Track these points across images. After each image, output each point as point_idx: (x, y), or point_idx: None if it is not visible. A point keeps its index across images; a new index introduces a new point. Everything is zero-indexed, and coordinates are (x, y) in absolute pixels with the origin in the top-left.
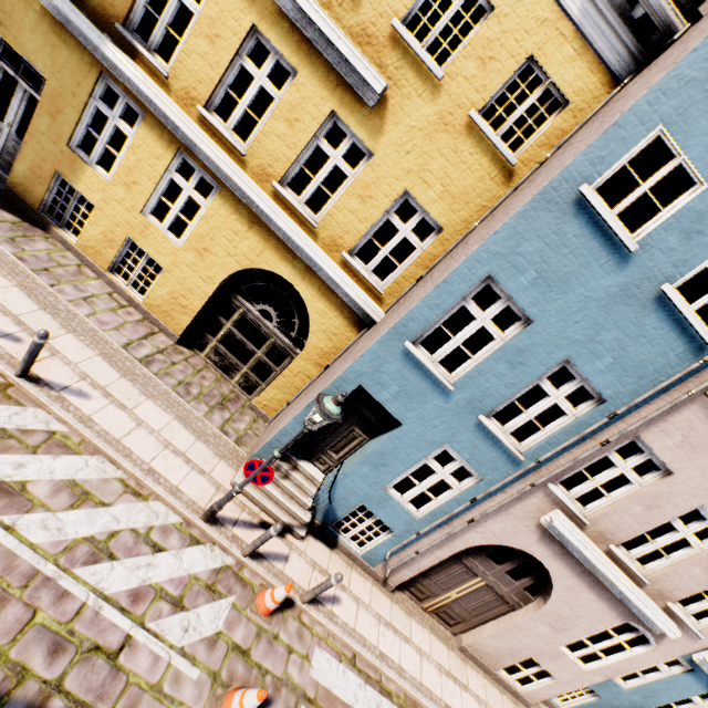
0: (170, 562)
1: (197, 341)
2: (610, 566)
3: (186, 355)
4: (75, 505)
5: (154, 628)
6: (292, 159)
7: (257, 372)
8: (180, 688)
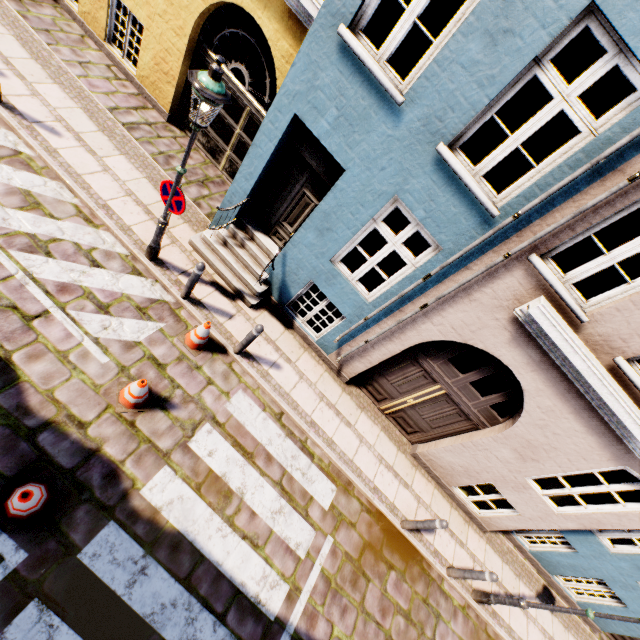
0: (106, 278)
1: (186, 120)
2: (607, 383)
3: (176, 135)
4: (25, 208)
5: (74, 316)
6: None
7: (238, 153)
8: (86, 363)
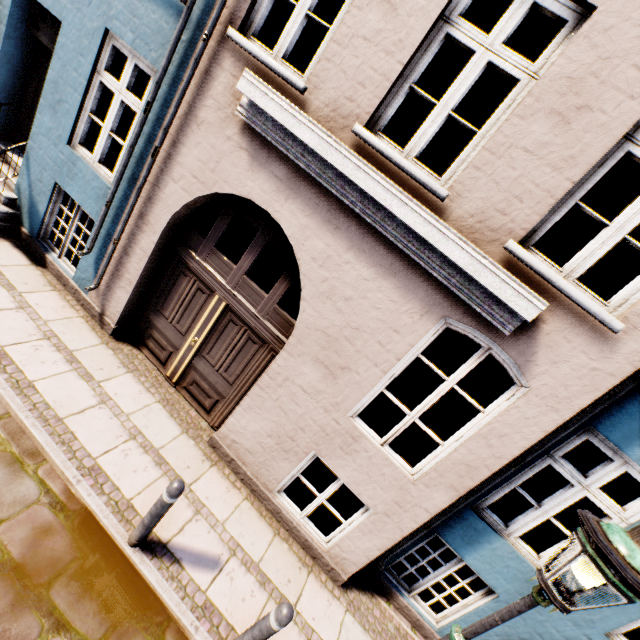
0: None
1: None
2: (347, 152)
3: None
4: None
5: None
6: None
7: None
8: None
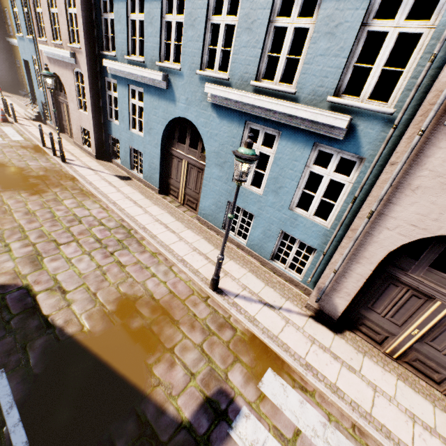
0: None
1: None
2: (49, 48)
3: None
4: None
5: None
6: None
7: None
8: None
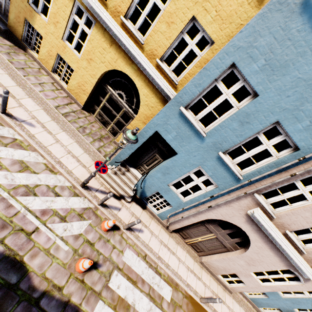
0: (63, 201)
1: (91, 108)
2: (283, 241)
3: (86, 115)
4: (21, 171)
5: (50, 227)
6: (130, 0)
7: (117, 125)
8: (58, 252)
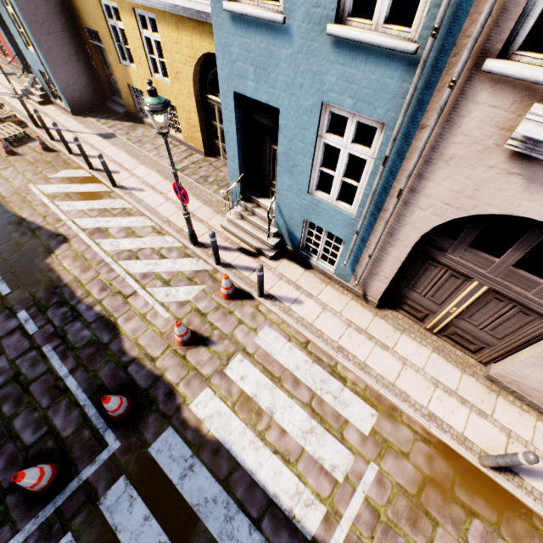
0: (168, 264)
1: (214, 149)
2: None
3: (211, 162)
4: (127, 237)
5: (150, 291)
6: None
7: None
8: (156, 319)
